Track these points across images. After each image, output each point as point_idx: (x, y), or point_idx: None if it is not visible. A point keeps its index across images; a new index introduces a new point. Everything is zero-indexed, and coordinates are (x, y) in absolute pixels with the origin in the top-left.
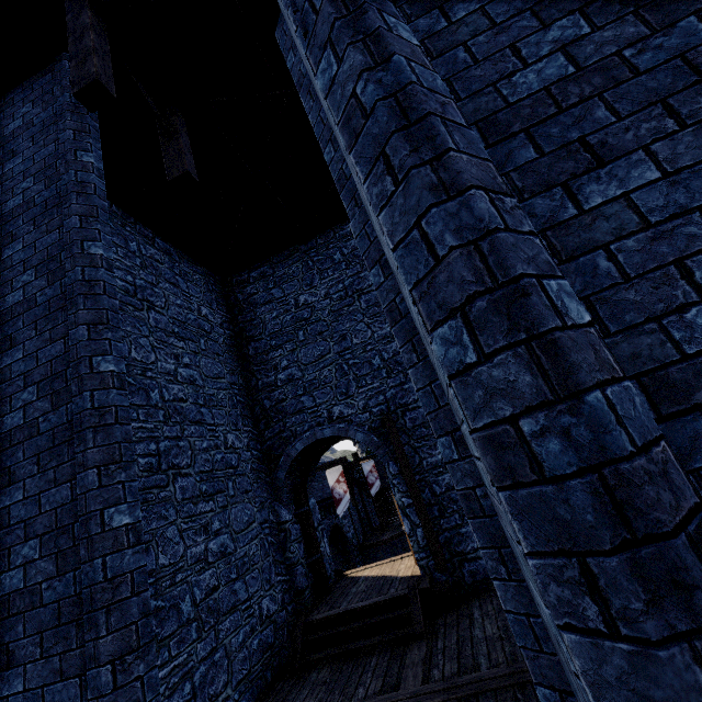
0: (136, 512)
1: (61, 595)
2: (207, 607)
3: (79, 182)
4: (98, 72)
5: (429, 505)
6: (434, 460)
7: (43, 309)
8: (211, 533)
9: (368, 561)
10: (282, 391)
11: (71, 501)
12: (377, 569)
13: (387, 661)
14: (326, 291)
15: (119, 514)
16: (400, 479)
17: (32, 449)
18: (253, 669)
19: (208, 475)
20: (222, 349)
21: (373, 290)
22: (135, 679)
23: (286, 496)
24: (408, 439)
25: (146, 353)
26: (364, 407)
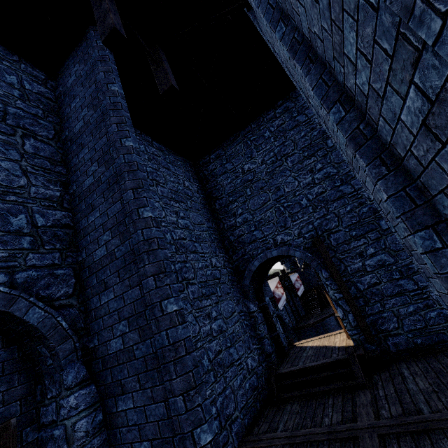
0: (179, 303)
1: (145, 353)
2: (217, 362)
3: (112, 103)
4: (114, 23)
5: (355, 298)
6: (356, 266)
7: (105, 185)
8: (212, 319)
9: (300, 337)
10: (240, 229)
11: (141, 297)
12: (318, 342)
13: (341, 402)
14: (262, 159)
15: (170, 304)
16: (332, 281)
17: (114, 268)
18: (249, 401)
19: (205, 284)
20: (200, 206)
21: (296, 152)
22: (197, 406)
23: (251, 296)
24: (334, 253)
25: (159, 212)
26: (298, 234)
